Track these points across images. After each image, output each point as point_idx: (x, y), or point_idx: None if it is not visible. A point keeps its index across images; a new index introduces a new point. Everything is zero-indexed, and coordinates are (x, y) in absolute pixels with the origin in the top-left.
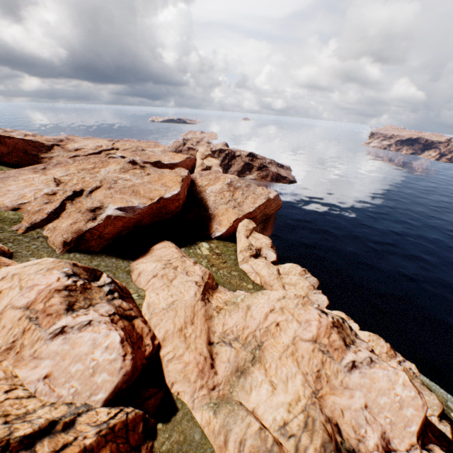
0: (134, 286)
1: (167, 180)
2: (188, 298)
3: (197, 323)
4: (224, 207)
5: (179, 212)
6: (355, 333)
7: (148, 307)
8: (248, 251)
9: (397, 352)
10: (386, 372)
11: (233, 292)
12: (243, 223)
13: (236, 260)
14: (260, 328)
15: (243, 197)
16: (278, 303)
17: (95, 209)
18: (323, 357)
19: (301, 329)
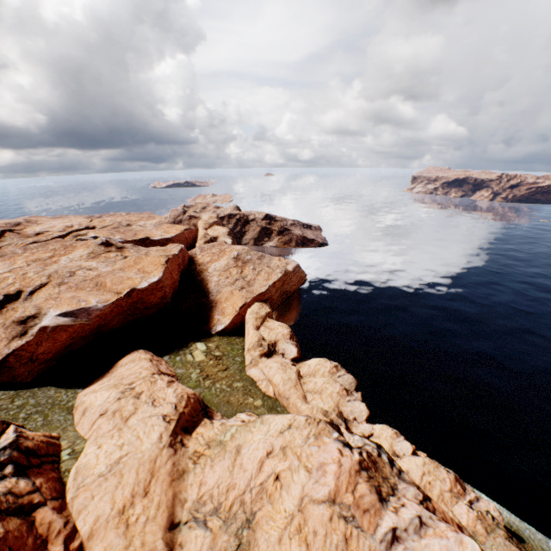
0: (73, 433)
1: (146, 263)
2: (148, 446)
3: (155, 492)
4: (229, 289)
5: (169, 303)
6: (399, 469)
7: (76, 476)
8: (258, 349)
9: (467, 485)
10: (444, 542)
11: (227, 420)
12: (252, 309)
13: (242, 362)
14: (252, 486)
15: (254, 272)
16: (279, 439)
17: (26, 320)
18: (346, 529)
19: (311, 482)
